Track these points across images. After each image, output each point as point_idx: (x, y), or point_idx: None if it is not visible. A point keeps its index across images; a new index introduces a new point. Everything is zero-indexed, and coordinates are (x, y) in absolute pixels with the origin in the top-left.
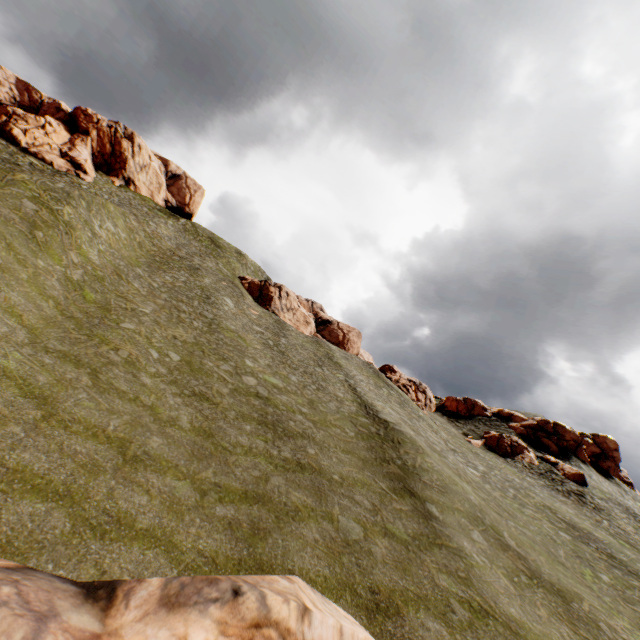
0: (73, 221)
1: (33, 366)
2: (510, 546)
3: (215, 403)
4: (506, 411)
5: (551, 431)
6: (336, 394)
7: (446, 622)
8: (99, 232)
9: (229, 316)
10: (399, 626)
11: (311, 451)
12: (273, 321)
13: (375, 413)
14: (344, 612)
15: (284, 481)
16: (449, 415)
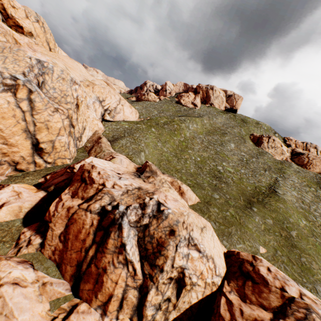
0: (184, 127)
1: (168, 156)
2: (289, 232)
3: (202, 170)
4: None
5: None
6: (260, 179)
7: (220, 211)
8: (190, 128)
9: (227, 150)
10: (208, 205)
11: (222, 185)
12: (256, 152)
13: (274, 188)
14: (196, 196)
15: (207, 185)
16: None
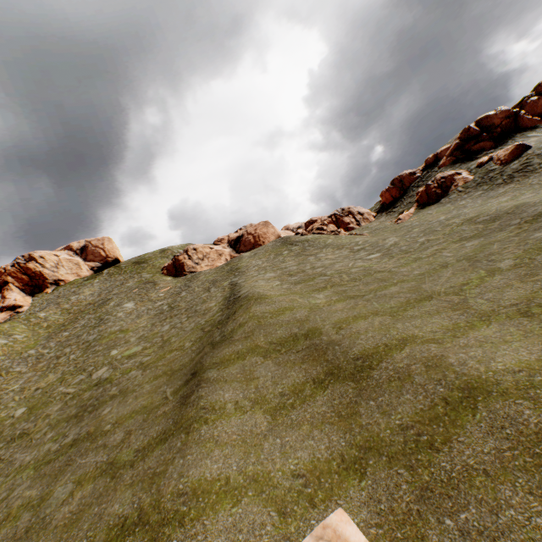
0: None
1: None
2: (322, 343)
3: (30, 434)
4: (430, 157)
5: (477, 133)
6: (207, 308)
7: None
8: None
9: (119, 320)
10: None
11: (106, 411)
12: (183, 282)
13: (236, 297)
14: None
15: (29, 484)
16: (387, 208)
